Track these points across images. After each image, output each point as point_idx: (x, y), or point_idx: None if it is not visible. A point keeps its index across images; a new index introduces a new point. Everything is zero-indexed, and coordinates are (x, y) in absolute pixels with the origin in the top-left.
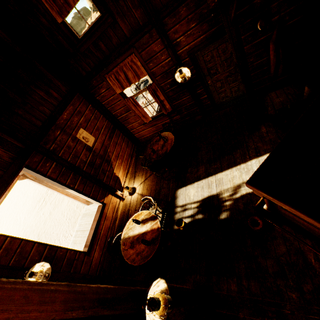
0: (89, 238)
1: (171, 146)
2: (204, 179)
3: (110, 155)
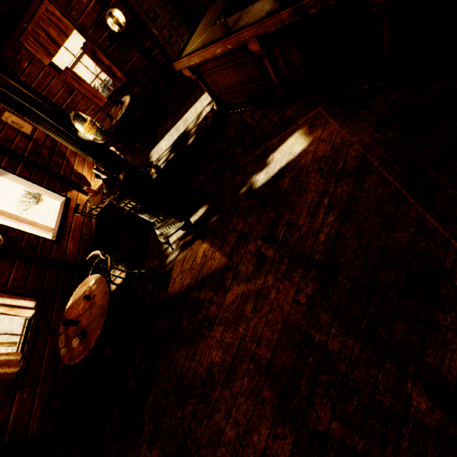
0: (56, 230)
1: (128, 103)
2: (173, 127)
3: (62, 149)
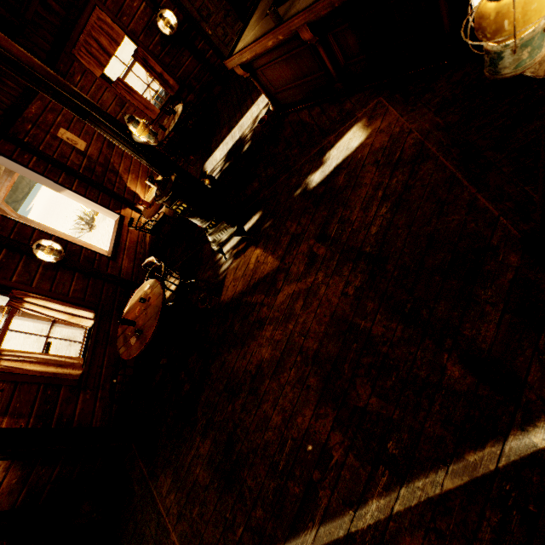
0: (111, 247)
1: (181, 112)
2: (228, 135)
3: (115, 166)
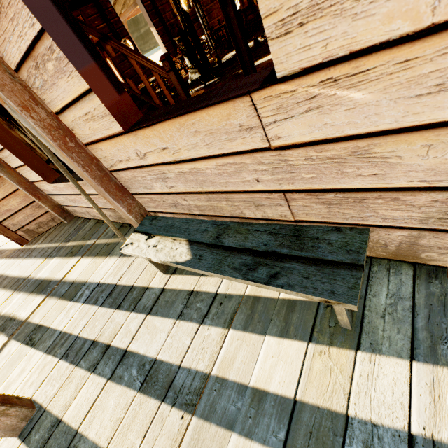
0: None
1: None
2: None
3: None
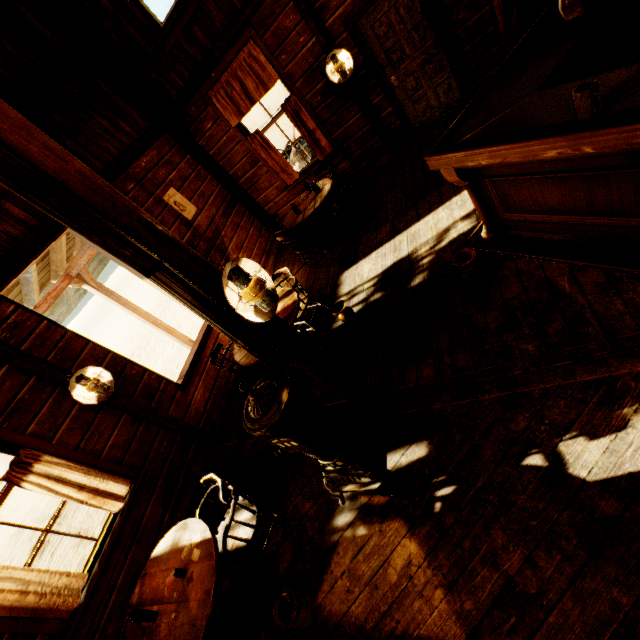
0: (186, 366)
1: (326, 194)
2: (388, 242)
3: (225, 241)
